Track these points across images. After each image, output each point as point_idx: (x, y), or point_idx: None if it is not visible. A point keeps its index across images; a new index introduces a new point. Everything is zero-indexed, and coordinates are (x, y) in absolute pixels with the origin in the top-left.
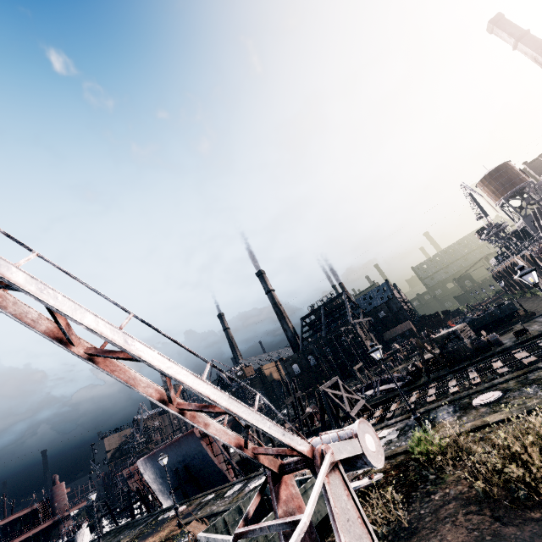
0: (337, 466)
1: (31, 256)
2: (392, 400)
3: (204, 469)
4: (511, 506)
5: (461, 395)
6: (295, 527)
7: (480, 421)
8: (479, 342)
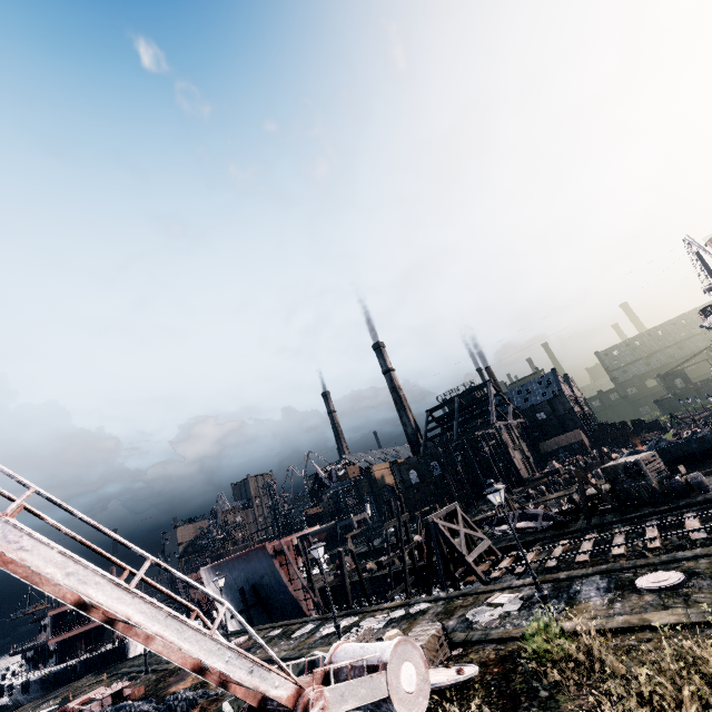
0: None
1: None
2: (531, 546)
3: (276, 594)
4: None
5: (624, 566)
6: None
7: (638, 617)
8: (672, 483)
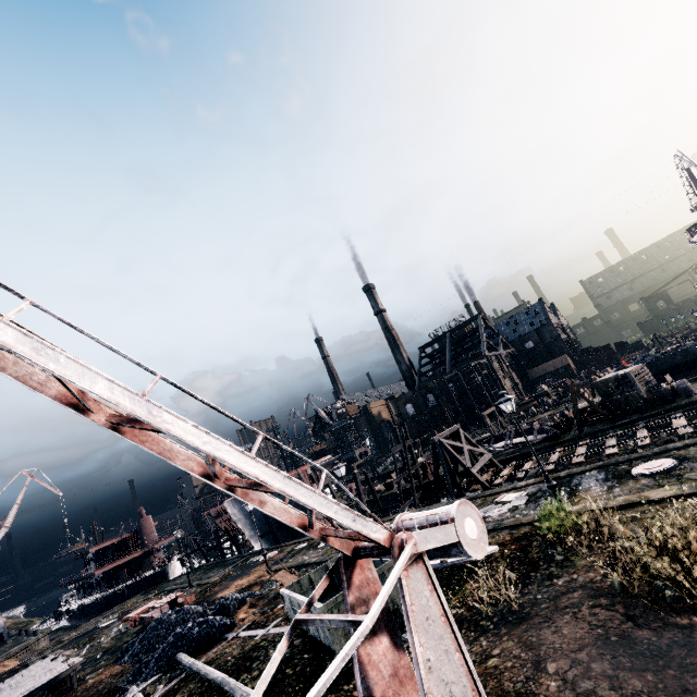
0: (421, 557)
1: (23, 305)
2: (528, 457)
3: None
4: (653, 606)
5: (619, 460)
6: (358, 627)
7: (637, 496)
8: (660, 390)
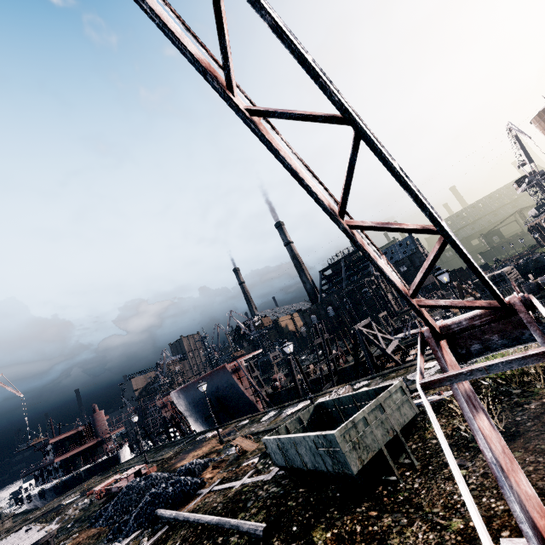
0: None
1: None
2: None
3: (235, 400)
4: None
5: None
6: None
7: None
8: (528, 285)
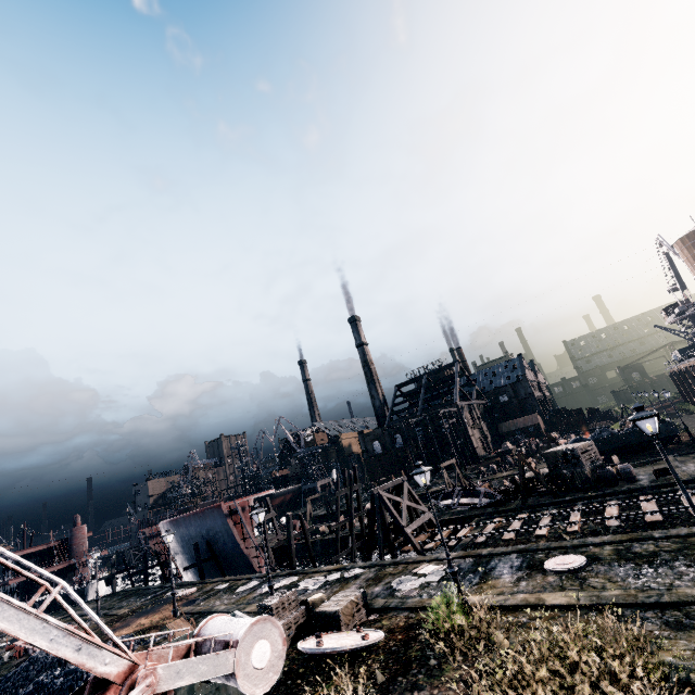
0: None
1: None
2: (470, 521)
3: (228, 550)
4: None
5: (539, 547)
6: None
7: (536, 597)
8: (604, 472)
